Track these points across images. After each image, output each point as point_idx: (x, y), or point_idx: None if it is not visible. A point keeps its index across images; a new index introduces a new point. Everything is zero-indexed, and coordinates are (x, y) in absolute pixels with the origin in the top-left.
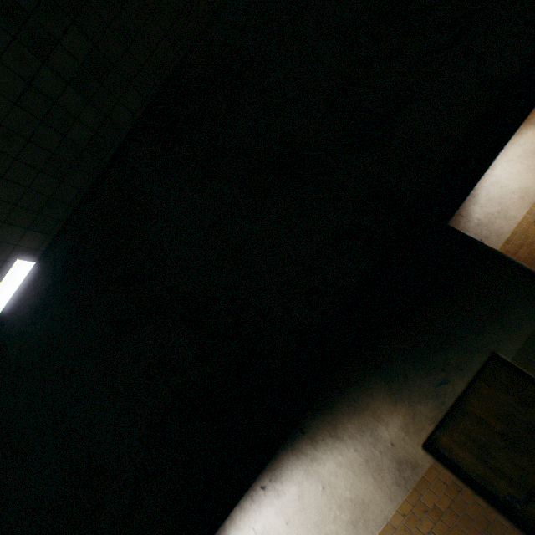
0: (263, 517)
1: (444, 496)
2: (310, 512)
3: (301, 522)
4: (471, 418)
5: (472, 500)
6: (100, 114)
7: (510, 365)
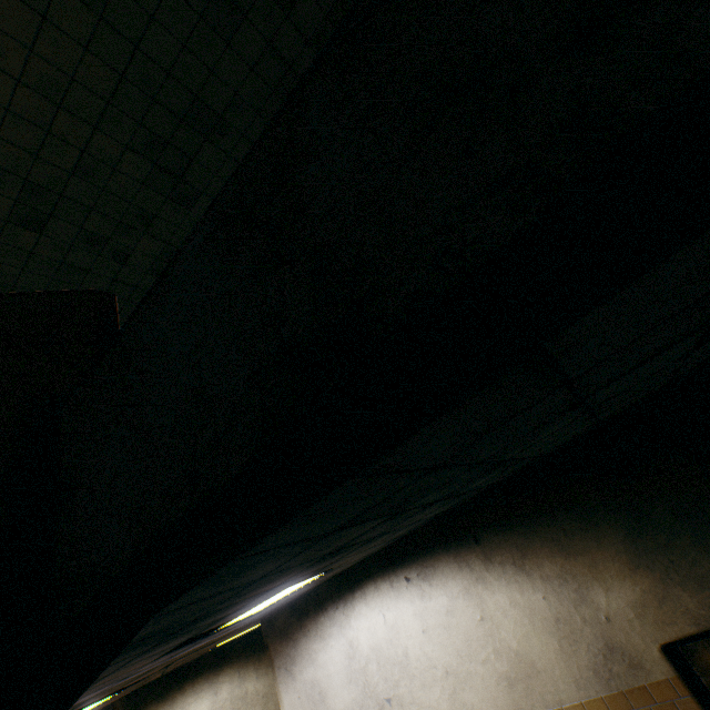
0: (398, 609)
1: None
2: (456, 635)
3: (441, 640)
4: None
5: None
6: None
7: None
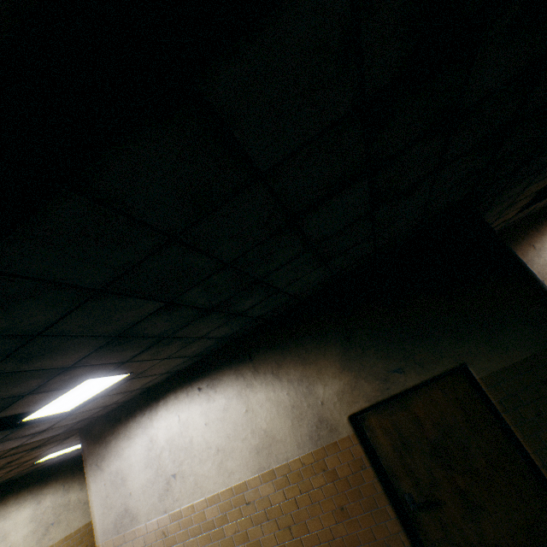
0: (190, 411)
1: (346, 466)
2: (228, 424)
3: (217, 428)
4: (409, 414)
5: (371, 481)
6: None
7: (476, 384)
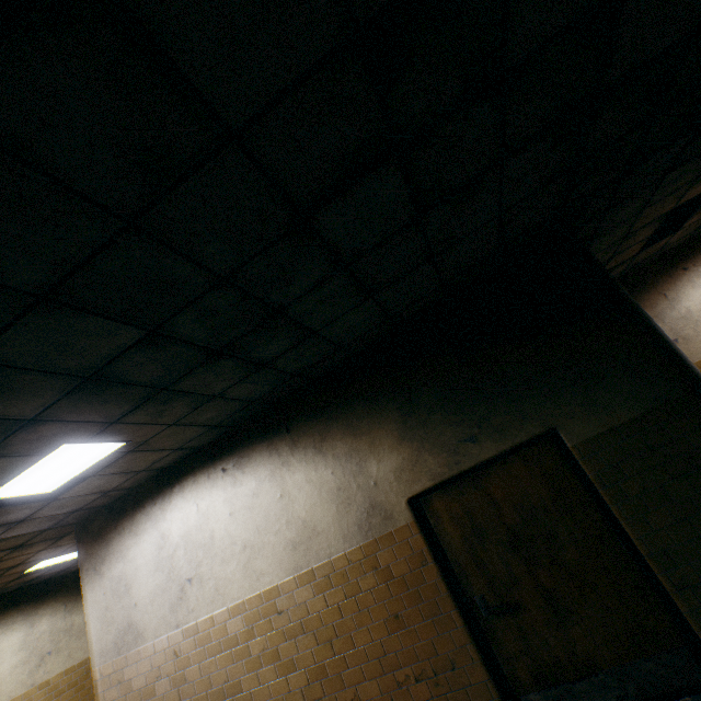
0: (212, 498)
1: (403, 563)
2: (258, 514)
3: (244, 519)
4: (484, 495)
5: (433, 581)
6: None
7: (568, 454)
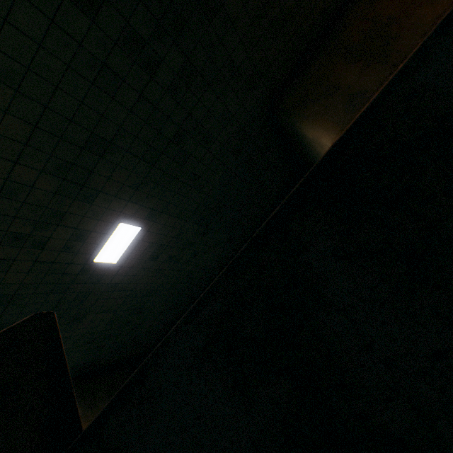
0: None
1: None
2: None
3: None
4: None
5: None
6: (184, 112)
7: None
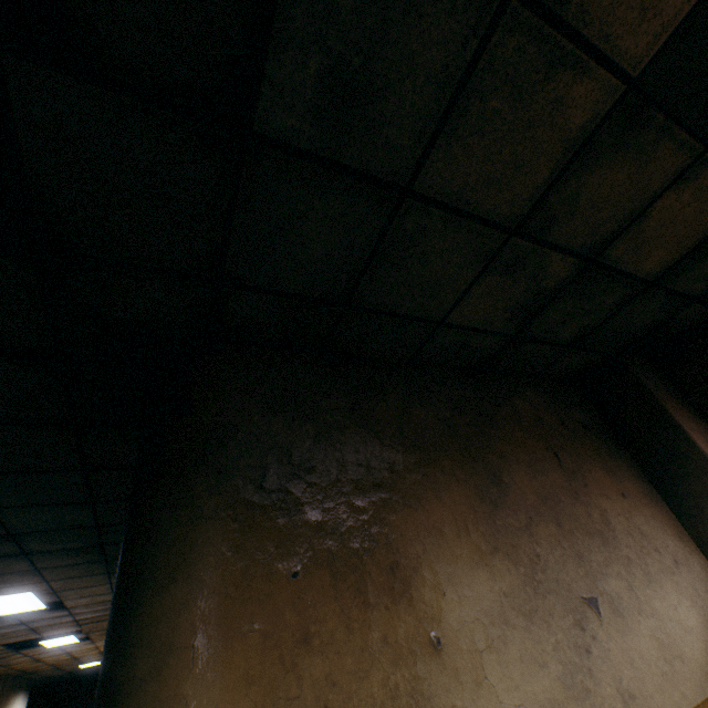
0: None
1: None
2: None
3: None
4: None
5: None
6: None
7: None
